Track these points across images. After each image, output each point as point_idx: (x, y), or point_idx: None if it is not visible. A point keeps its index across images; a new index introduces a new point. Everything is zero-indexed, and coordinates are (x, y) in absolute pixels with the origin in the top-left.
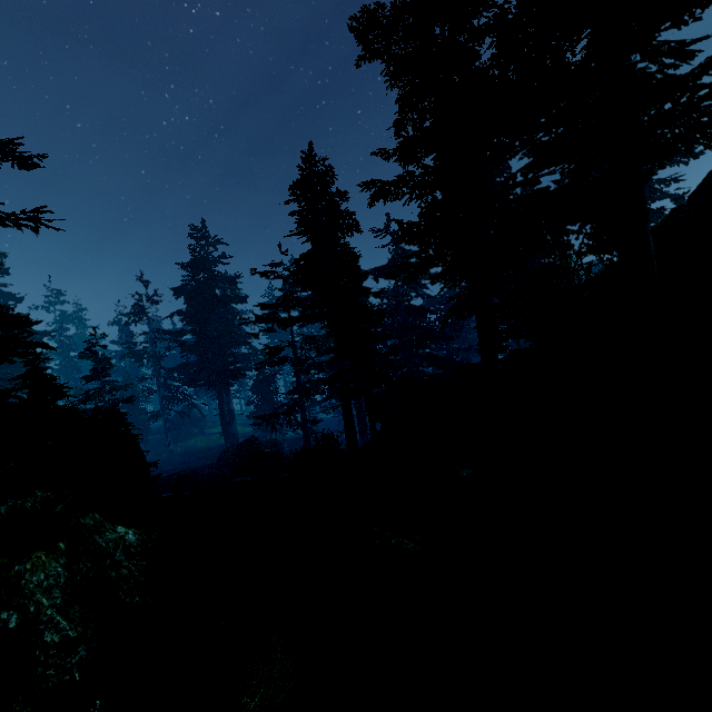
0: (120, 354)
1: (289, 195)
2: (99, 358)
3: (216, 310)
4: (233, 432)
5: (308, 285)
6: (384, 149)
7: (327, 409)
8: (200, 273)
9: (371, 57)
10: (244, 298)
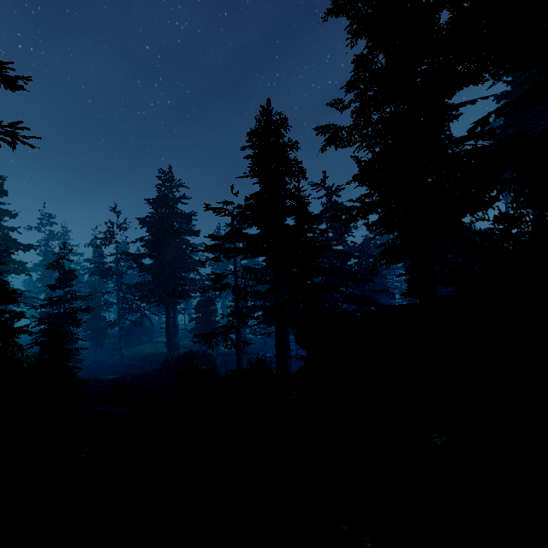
0: (92, 269)
1: (246, 141)
2: (65, 270)
3: (172, 240)
4: (175, 343)
5: (255, 221)
6: (340, 100)
7: (261, 335)
8: (163, 208)
9: (337, 12)
10: (196, 232)
